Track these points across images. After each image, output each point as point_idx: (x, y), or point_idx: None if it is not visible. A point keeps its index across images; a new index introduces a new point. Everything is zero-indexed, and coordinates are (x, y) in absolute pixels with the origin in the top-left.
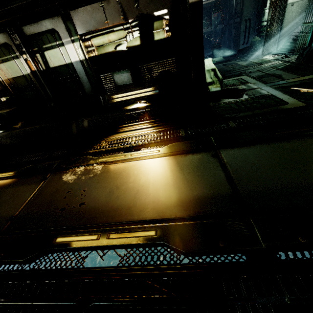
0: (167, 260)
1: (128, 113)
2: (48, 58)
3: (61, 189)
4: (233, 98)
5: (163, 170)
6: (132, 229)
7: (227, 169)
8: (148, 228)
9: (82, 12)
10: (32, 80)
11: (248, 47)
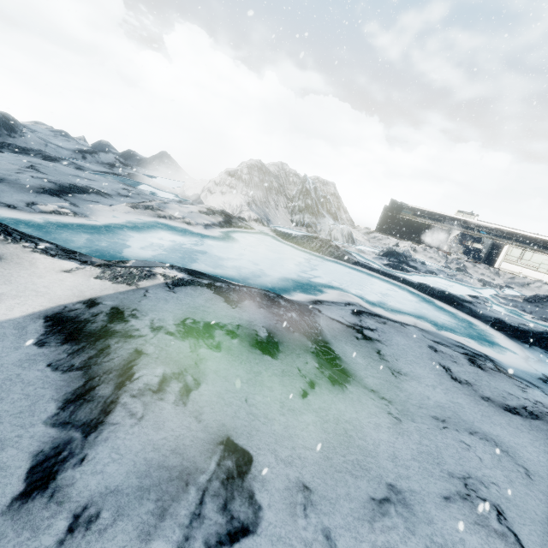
0: None
1: None
2: None
3: None
4: None
5: None
6: None
7: None
8: None
9: None
10: (480, 250)
11: None
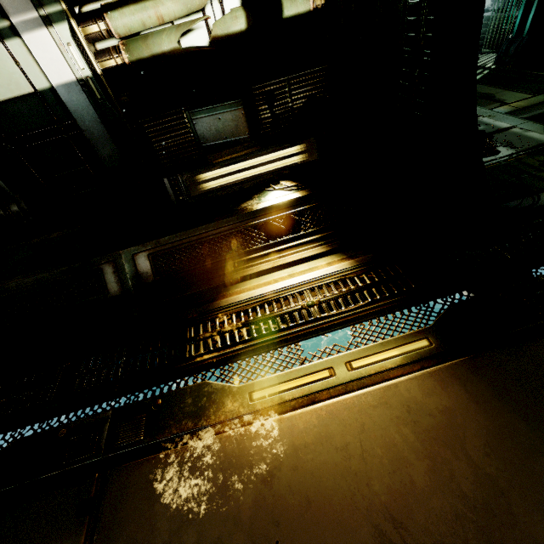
0: None
1: (261, 221)
2: None
3: None
4: None
5: (501, 421)
6: None
7: None
8: None
9: None
10: None
11: None
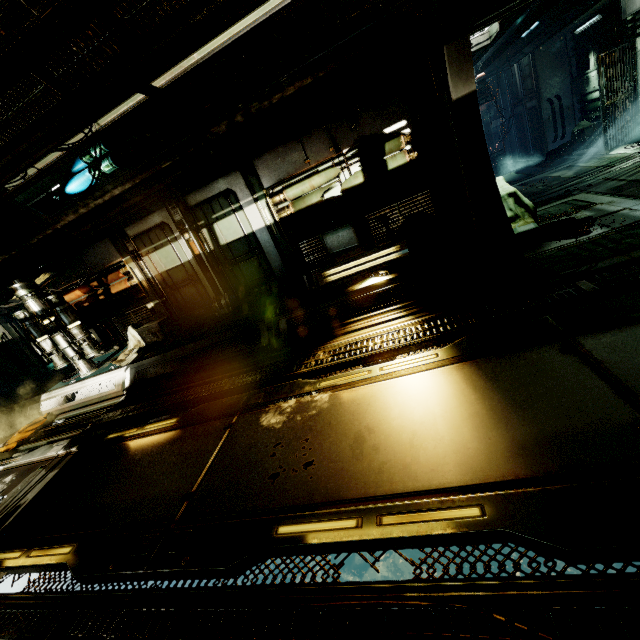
0: (524, 572)
1: (358, 297)
2: (218, 232)
3: (263, 440)
4: (568, 237)
5: (457, 390)
6: (426, 505)
7: (608, 374)
8: (461, 501)
9: (271, 157)
10: (193, 269)
11: (567, 143)
